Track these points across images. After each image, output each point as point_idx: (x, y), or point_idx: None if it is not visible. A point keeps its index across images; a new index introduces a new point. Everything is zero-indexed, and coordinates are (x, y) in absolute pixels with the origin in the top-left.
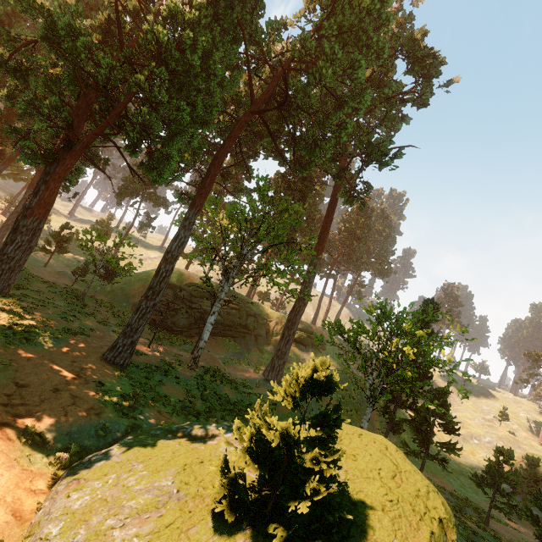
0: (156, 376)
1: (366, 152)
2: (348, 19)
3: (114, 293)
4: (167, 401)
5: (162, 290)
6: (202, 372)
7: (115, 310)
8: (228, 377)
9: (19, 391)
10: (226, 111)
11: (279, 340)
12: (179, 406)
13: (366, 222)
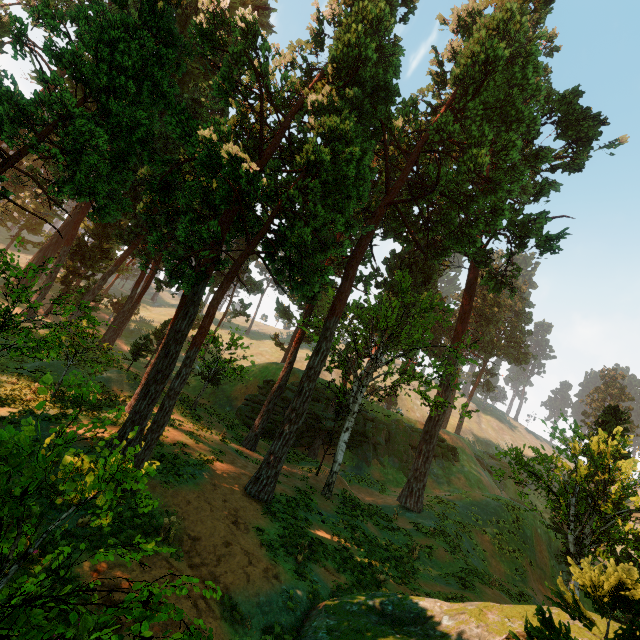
0: (300, 513)
1: (518, 233)
2: (492, 95)
3: (216, 395)
4: (325, 551)
5: (305, 411)
6: (340, 503)
7: (221, 417)
8: (361, 505)
9: (194, 546)
10: (367, 209)
11: (416, 457)
12: (337, 556)
13: (494, 298)
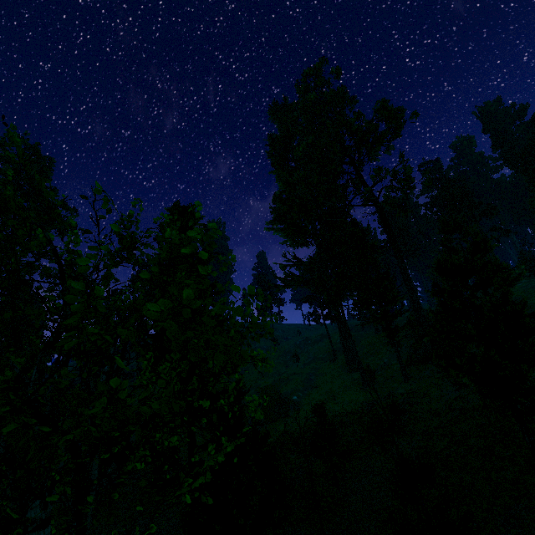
0: None
1: None
2: None
3: None
4: None
5: None
6: None
7: None
8: None
9: None
10: None
11: None
12: None
13: None
